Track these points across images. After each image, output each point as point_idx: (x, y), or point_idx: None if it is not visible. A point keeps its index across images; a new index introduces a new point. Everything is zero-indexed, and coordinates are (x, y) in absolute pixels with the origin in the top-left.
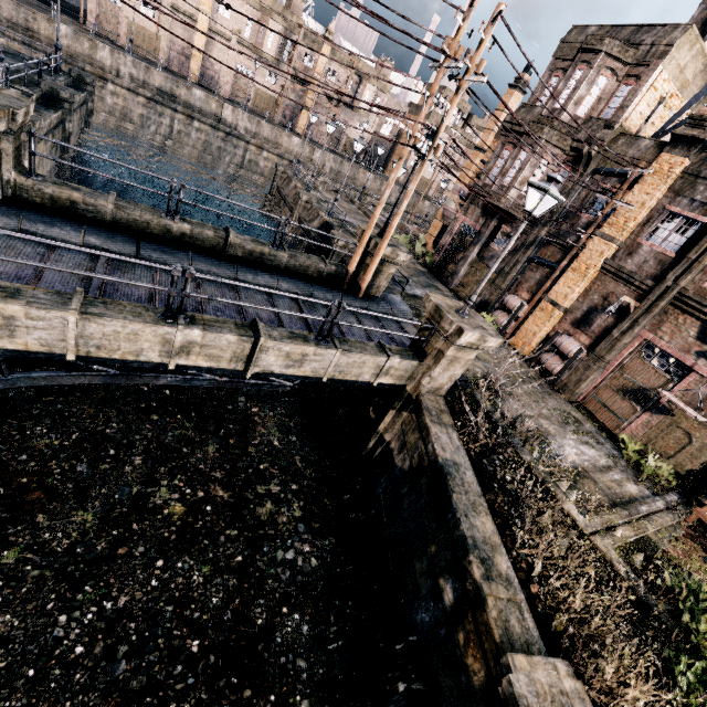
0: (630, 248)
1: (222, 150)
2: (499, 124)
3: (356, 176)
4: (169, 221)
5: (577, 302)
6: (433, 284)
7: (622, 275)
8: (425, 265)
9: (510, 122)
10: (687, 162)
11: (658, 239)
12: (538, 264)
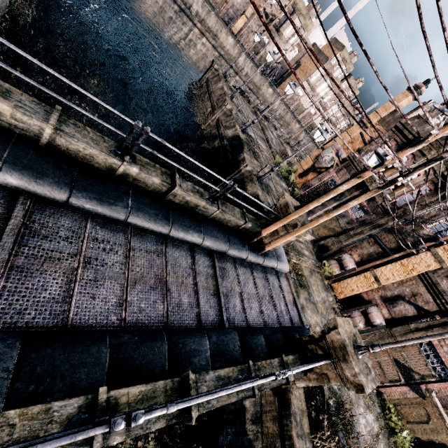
0: None
1: (172, 21)
2: (387, 113)
3: (261, 86)
4: (117, 160)
5: (392, 285)
6: None
7: (435, 289)
8: (292, 193)
9: (404, 125)
10: None
11: None
12: (376, 242)
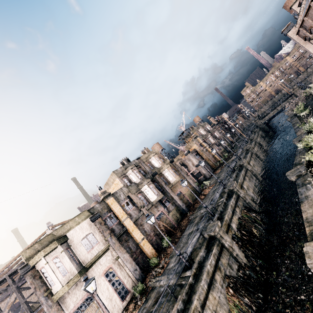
0: None
1: None
2: None
3: None
4: (271, 111)
5: None
6: None
7: None
8: None
9: None
10: None
11: None
12: None
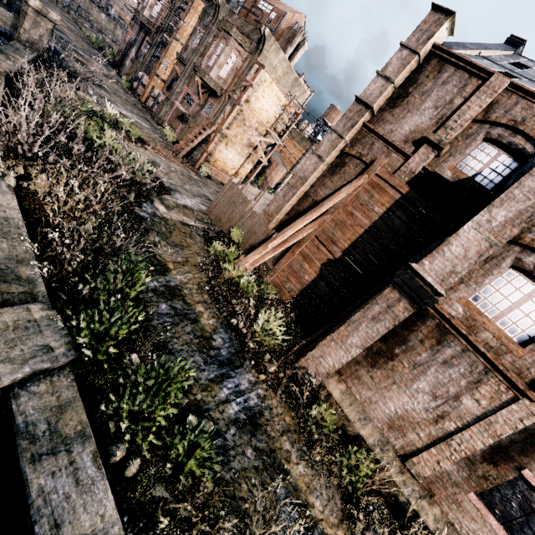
0: (186, 47)
1: None
2: None
3: (90, 10)
4: None
5: (169, 77)
6: (104, 64)
7: (181, 60)
8: (110, 62)
9: None
10: (204, 5)
11: (195, 43)
12: (157, 58)
